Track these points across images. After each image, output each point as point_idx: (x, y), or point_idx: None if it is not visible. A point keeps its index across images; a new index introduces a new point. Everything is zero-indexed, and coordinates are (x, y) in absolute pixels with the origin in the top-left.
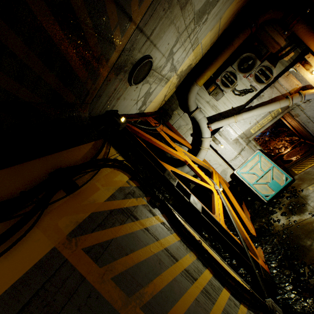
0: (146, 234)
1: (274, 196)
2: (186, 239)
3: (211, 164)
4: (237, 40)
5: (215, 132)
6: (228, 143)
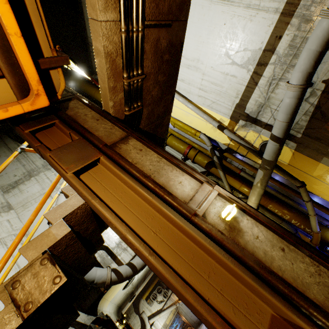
0: None
1: None
2: None
3: None
4: (155, 281)
5: (152, 325)
6: None
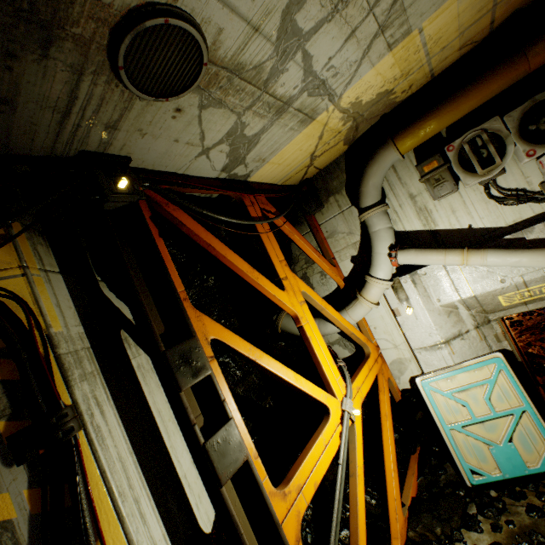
0: None
1: (496, 481)
2: None
3: (376, 337)
4: None
5: (407, 271)
6: (428, 308)
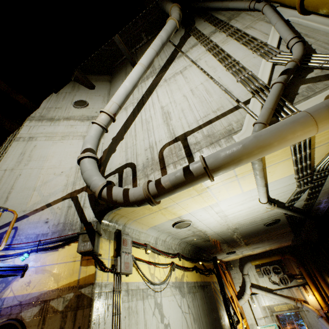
0: (219, 297)
1: None
2: (226, 311)
3: (245, 314)
4: (274, 257)
5: (253, 294)
6: (259, 306)
